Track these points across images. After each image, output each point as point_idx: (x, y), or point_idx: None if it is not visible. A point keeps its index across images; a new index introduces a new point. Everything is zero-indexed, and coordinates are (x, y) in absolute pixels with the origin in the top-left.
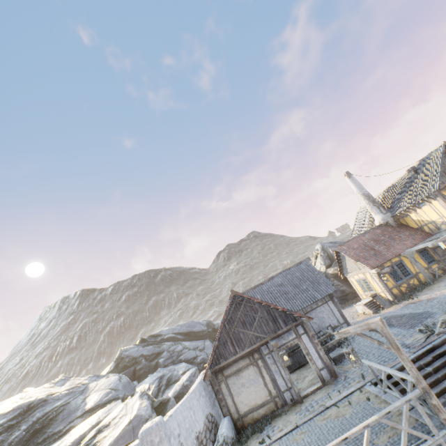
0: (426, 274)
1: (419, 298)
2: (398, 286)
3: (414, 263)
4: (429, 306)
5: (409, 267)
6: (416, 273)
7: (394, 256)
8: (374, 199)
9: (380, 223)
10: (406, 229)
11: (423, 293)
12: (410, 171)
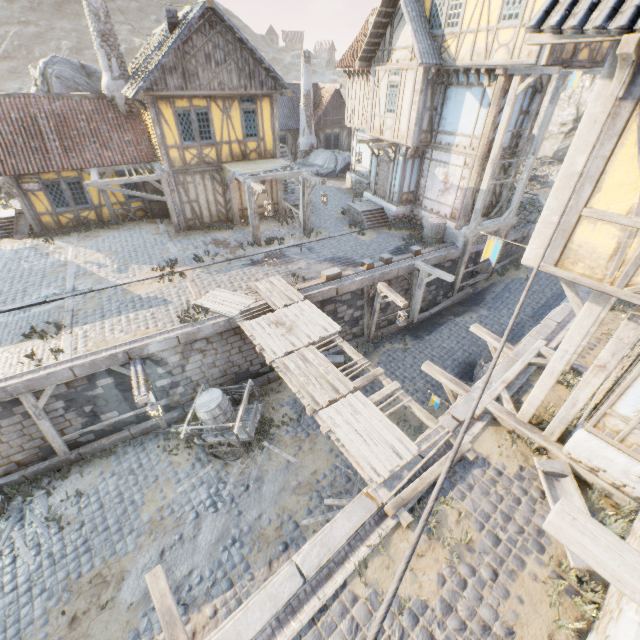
0: (111, 213)
1: (52, 246)
2: (58, 215)
3: (101, 191)
4: (10, 271)
5: (92, 193)
6: (100, 205)
7: (64, 169)
8: (109, 33)
9: (105, 93)
10: (134, 130)
11: (75, 238)
12: (166, 19)
